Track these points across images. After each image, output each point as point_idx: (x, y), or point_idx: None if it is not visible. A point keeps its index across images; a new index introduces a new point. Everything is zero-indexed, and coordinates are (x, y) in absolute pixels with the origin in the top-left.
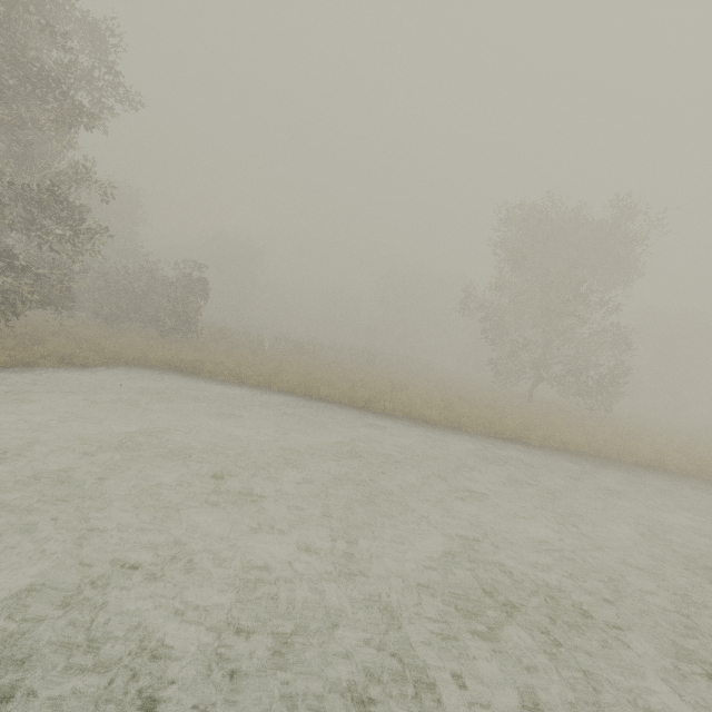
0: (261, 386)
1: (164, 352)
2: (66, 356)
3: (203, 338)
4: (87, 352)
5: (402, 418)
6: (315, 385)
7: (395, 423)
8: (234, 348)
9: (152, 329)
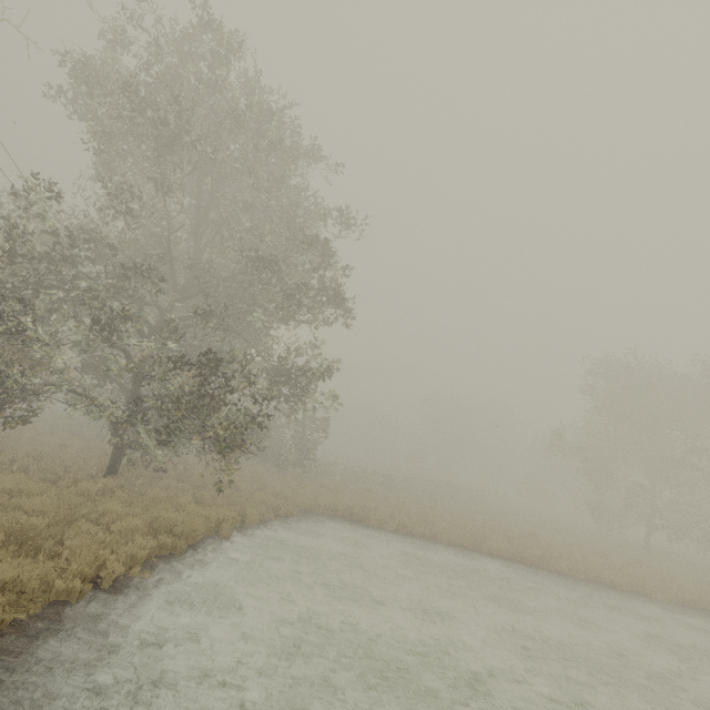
0: (428, 537)
1: (326, 496)
2: (270, 506)
3: (301, 469)
4: (282, 500)
5: (586, 581)
6: (482, 538)
7: (590, 588)
8: (346, 484)
9: (252, 459)
